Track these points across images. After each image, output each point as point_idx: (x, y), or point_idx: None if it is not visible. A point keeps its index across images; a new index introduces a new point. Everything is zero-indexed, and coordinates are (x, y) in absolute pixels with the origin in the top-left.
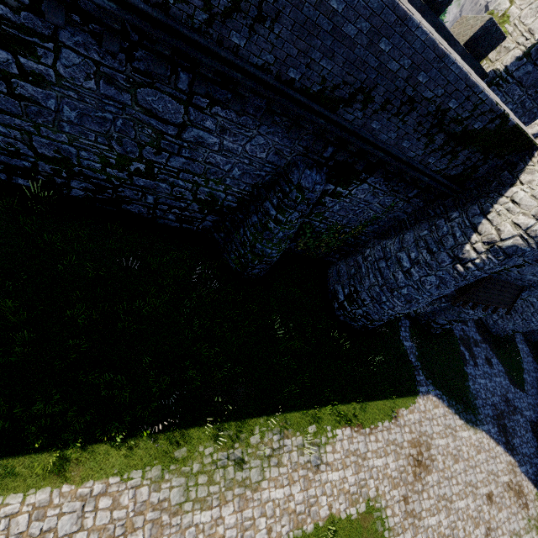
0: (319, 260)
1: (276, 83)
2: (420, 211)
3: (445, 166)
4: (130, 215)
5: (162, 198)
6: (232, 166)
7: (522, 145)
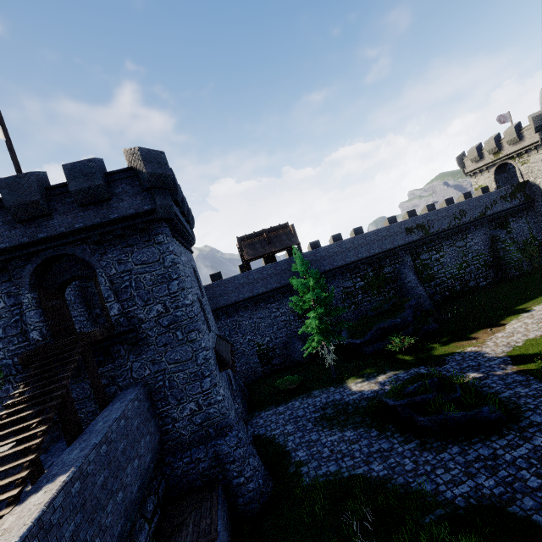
0: (541, 262)
1: (474, 220)
2: (536, 214)
3: (518, 200)
4: (472, 288)
5: (474, 273)
6: (480, 246)
7: (524, 183)
